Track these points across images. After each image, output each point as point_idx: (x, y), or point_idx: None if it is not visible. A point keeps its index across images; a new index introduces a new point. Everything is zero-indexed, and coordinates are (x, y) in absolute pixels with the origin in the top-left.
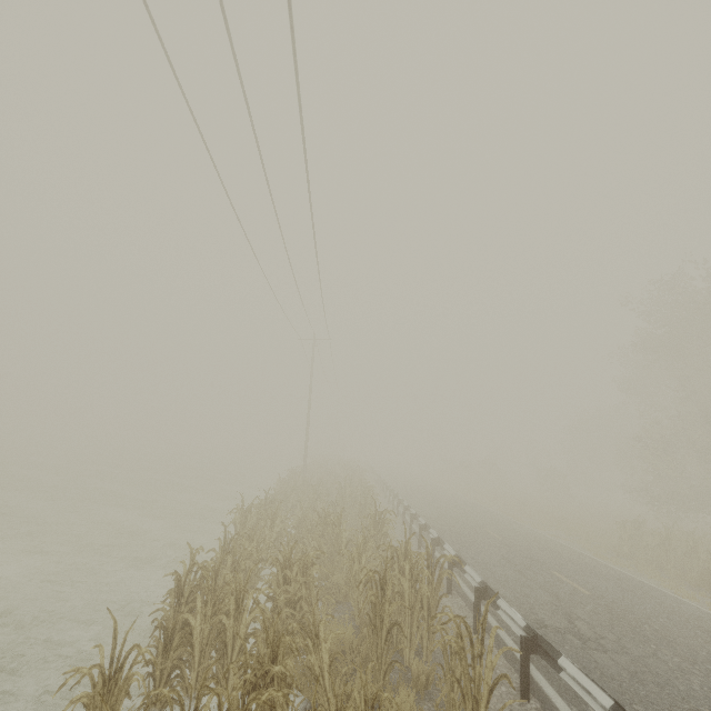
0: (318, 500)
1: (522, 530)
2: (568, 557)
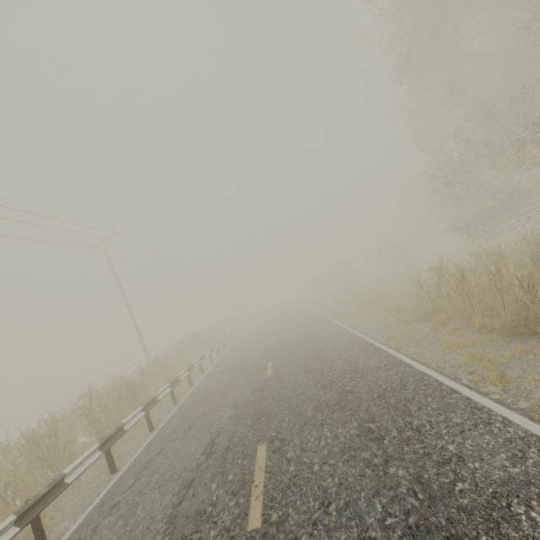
0: (1, 455)
1: (323, 336)
2: (335, 370)
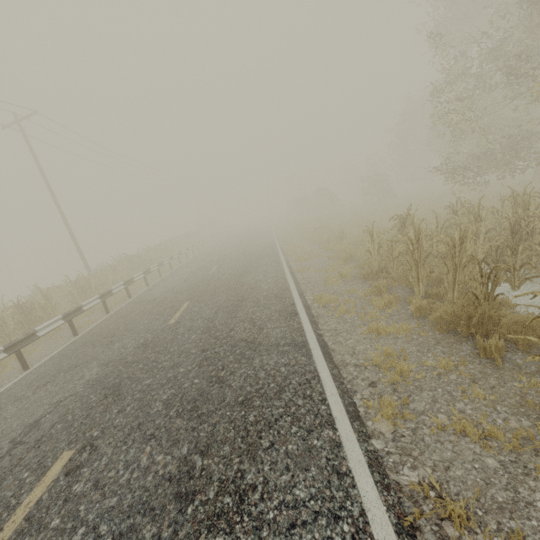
0: None
1: (257, 279)
2: (233, 337)
